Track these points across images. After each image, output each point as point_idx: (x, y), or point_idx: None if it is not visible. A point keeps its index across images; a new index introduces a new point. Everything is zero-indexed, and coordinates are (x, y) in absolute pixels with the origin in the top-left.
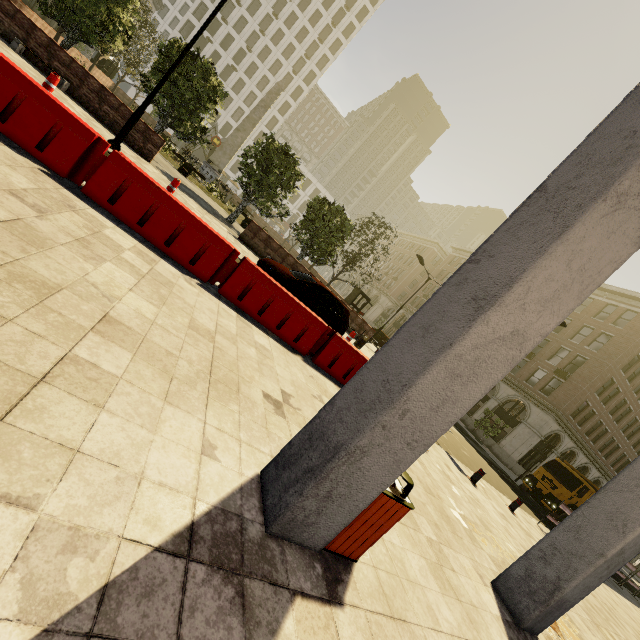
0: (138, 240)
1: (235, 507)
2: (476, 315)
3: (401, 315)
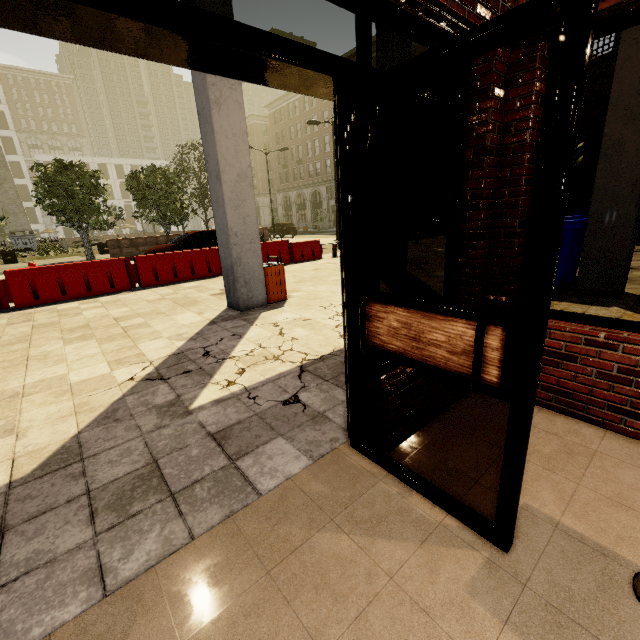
0: (75, 301)
1: (224, 314)
2: (220, 183)
3: (283, 199)
